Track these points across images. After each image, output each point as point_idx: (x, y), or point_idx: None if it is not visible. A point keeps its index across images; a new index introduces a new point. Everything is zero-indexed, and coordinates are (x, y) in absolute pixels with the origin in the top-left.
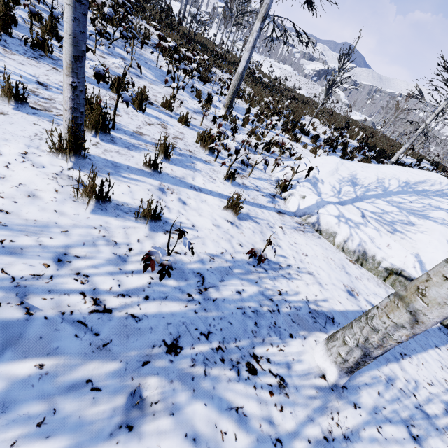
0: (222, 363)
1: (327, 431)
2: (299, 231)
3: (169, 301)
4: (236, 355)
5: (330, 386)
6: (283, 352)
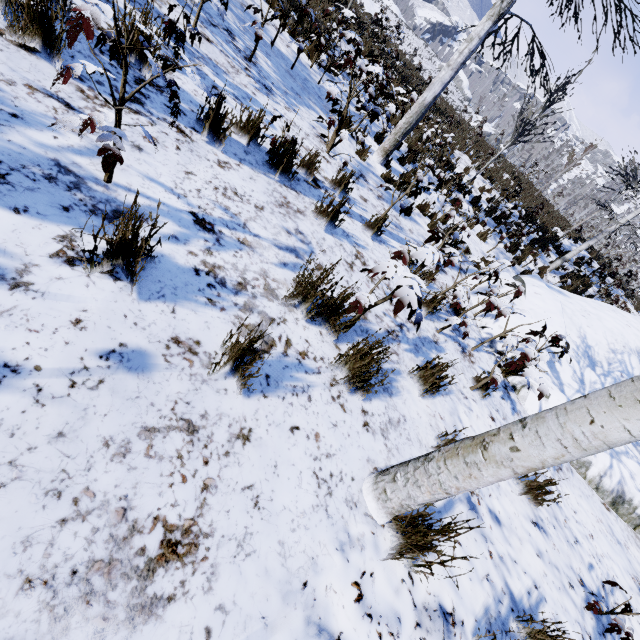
0: None
1: None
2: (560, 471)
3: None
4: None
5: None
6: None
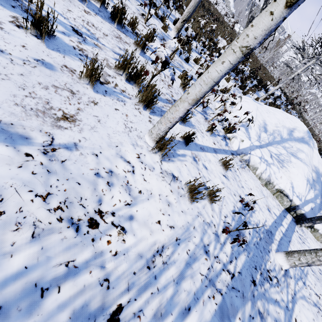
0: (264, 281)
1: (291, 294)
2: (243, 168)
3: (240, 255)
4: (265, 274)
5: (284, 273)
6: (271, 263)
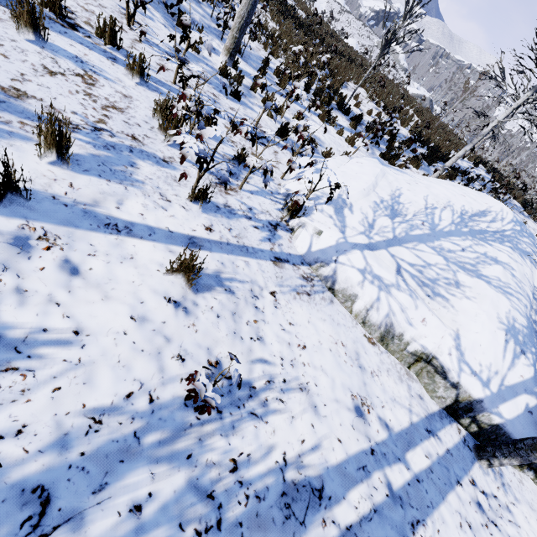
0: None
1: None
2: (303, 295)
3: None
4: None
5: None
6: None
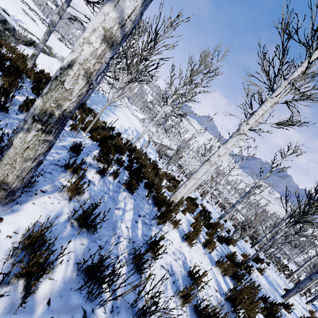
0: None
1: None
2: None
3: None
4: None
5: None
6: None
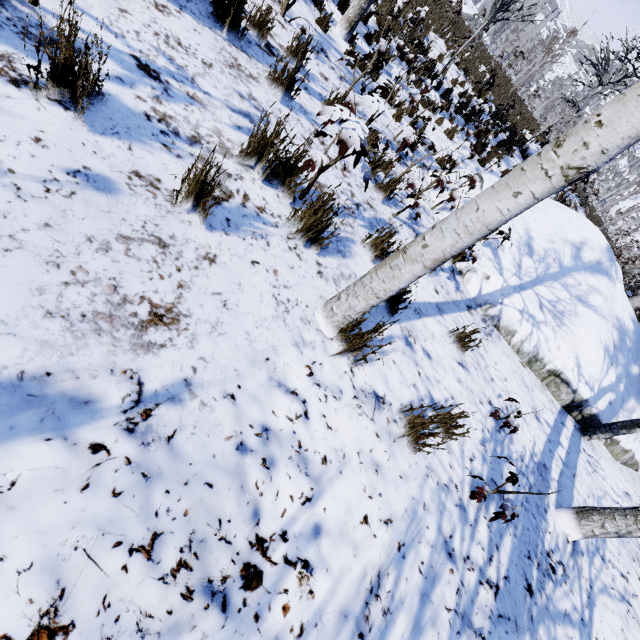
0: (545, 578)
1: (586, 590)
2: (489, 336)
3: (503, 537)
4: (544, 563)
5: (572, 547)
6: (551, 534)
